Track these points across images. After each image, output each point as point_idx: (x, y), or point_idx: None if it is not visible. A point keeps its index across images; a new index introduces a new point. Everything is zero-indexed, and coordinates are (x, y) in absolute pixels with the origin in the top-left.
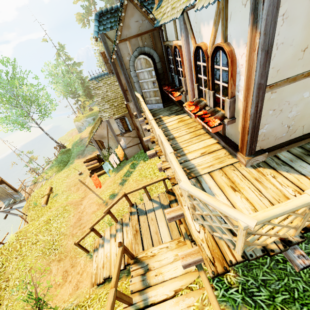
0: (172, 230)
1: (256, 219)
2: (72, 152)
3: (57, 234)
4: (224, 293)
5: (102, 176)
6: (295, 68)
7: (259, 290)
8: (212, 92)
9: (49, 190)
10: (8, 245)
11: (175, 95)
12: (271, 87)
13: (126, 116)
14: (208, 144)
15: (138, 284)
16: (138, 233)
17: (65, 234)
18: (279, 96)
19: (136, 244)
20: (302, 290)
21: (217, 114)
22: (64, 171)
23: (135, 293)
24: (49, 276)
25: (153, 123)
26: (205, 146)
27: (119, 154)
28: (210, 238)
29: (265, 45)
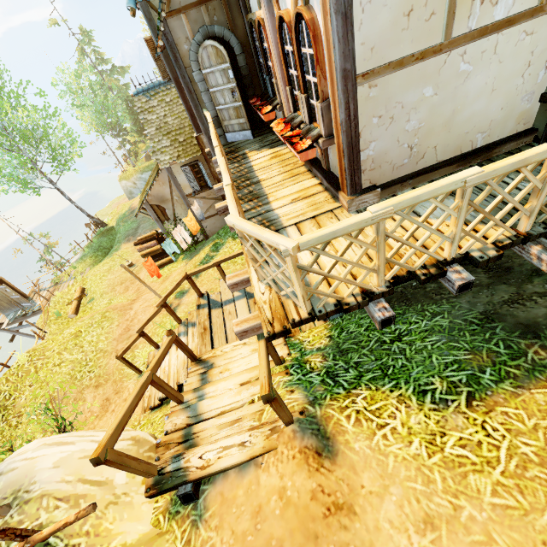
0: None
1: (300, 242)
2: (117, 233)
3: (92, 351)
4: (300, 378)
5: (166, 267)
6: (400, 44)
7: (347, 372)
8: (305, 97)
9: (79, 293)
10: (17, 368)
11: (264, 111)
12: (366, 76)
13: (200, 160)
14: (305, 187)
15: (195, 384)
16: (207, 332)
17: (105, 351)
18: (383, 93)
19: (203, 345)
20: (399, 366)
21: (312, 132)
22: (103, 262)
23: (189, 390)
24: (81, 407)
25: (216, 152)
26: (300, 190)
27: (192, 228)
28: (275, 298)
29: (340, 5)
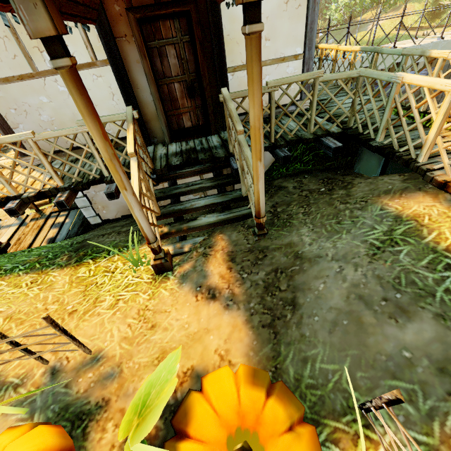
0: (11, 243)
1: None
2: None
3: None
4: None
5: (41, 207)
6: (3, 69)
7: None
8: None
9: None
10: None
11: None
12: None
13: None
14: None
15: None
16: None
17: None
18: (8, 95)
19: None
20: None
21: None
22: None
23: None
24: None
25: None
26: None
27: None
28: None
29: None
